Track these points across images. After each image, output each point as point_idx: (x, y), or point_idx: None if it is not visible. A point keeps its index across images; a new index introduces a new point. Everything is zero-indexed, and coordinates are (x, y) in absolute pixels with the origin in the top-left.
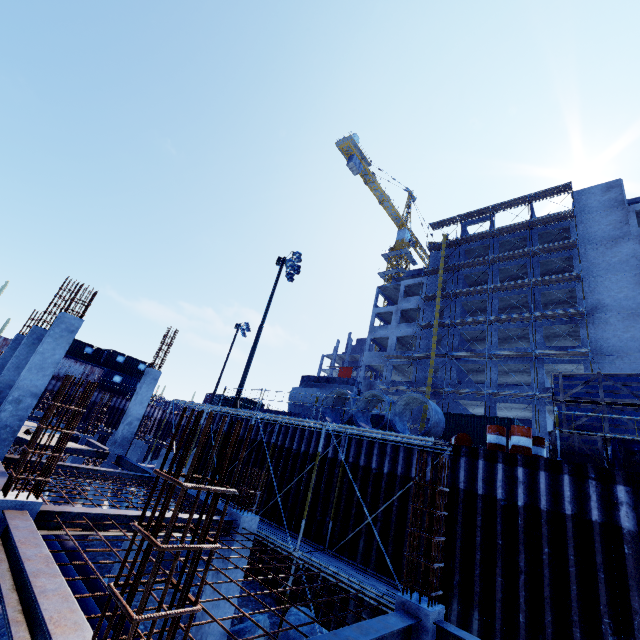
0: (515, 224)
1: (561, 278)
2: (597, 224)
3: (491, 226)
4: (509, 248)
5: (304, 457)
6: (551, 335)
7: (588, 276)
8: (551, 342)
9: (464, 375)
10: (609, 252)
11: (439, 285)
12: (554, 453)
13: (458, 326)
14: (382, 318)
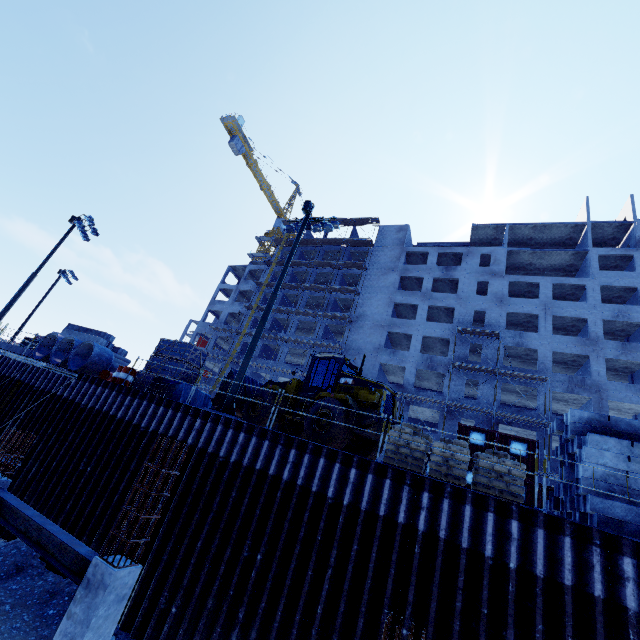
0: (335, 239)
1: (347, 289)
2: (384, 255)
3: (324, 236)
4: (334, 258)
5: (2, 379)
6: (337, 332)
7: (365, 292)
8: (339, 338)
9: (273, 353)
10: (382, 277)
11: (268, 275)
12: (132, 383)
13: (274, 312)
14: (228, 294)
